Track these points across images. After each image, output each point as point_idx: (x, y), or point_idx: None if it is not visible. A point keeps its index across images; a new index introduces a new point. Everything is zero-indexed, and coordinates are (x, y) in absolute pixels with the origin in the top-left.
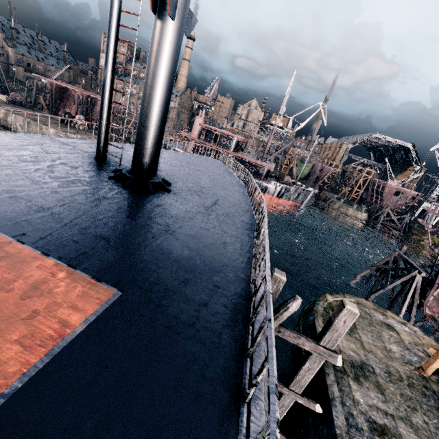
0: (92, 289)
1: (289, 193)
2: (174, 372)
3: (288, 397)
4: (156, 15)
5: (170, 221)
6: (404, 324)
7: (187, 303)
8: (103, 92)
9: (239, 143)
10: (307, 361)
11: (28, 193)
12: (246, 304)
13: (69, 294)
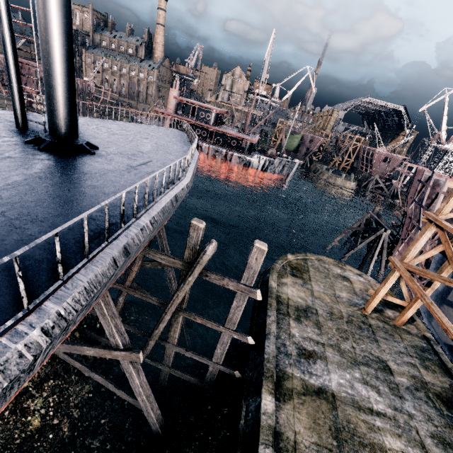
0: None
1: (274, 165)
2: (5, 263)
3: (226, 335)
4: None
5: (77, 175)
6: (360, 275)
7: (51, 227)
8: (4, 52)
9: (219, 115)
10: (234, 300)
11: None
12: (116, 230)
13: None
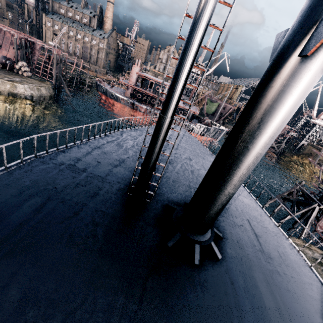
0: None
1: (209, 132)
2: None
3: None
4: (302, 57)
5: None
6: None
7: None
8: (157, 139)
9: None
10: None
11: None
12: None
13: None
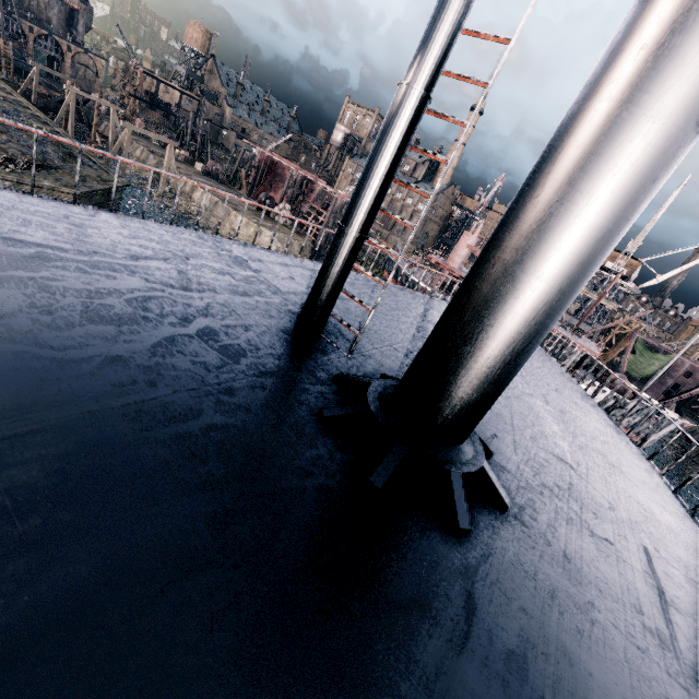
0: None
1: (623, 411)
2: None
3: None
4: None
5: None
6: None
7: None
8: (380, 143)
9: None
10: None
11: None
12: None
13: None
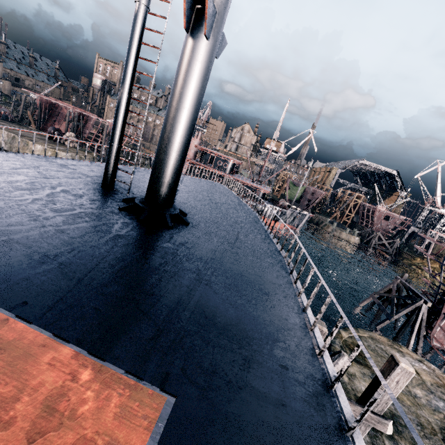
0: (133, 397)
1: (285, 216)
2: None
3: None
4: (189, 33)
5: (200, 265)
6: (421, 361)
7: (261, 405)
8: (117, 113)
9: (235, 165)
10: None
11: (26, 234)
12: (327, 394)
13: (102, 415)
